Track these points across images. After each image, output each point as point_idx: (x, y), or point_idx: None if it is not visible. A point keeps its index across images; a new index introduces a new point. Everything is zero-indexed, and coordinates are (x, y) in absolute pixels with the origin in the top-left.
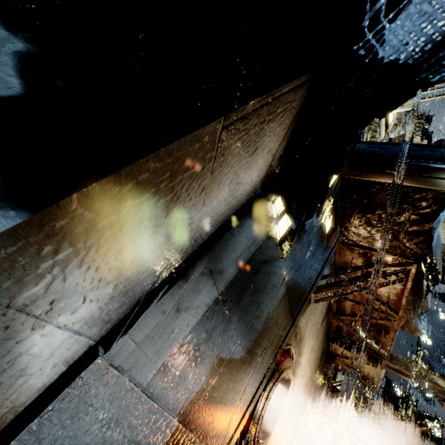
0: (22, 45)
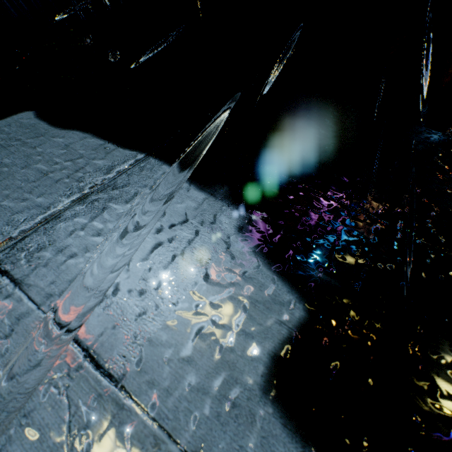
0: (232, 212)
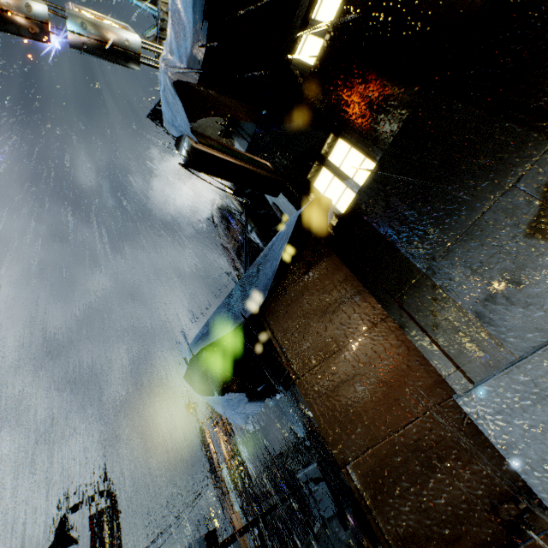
0: None
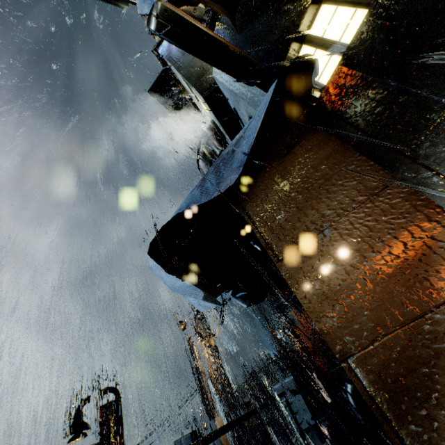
0: None
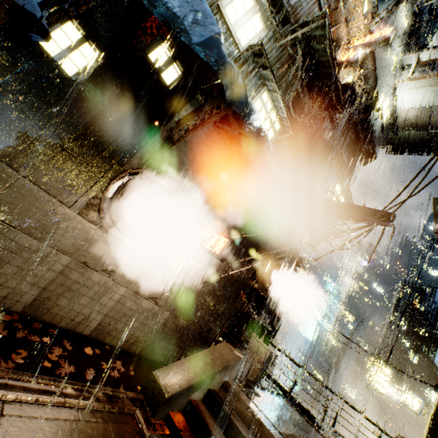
0: None
